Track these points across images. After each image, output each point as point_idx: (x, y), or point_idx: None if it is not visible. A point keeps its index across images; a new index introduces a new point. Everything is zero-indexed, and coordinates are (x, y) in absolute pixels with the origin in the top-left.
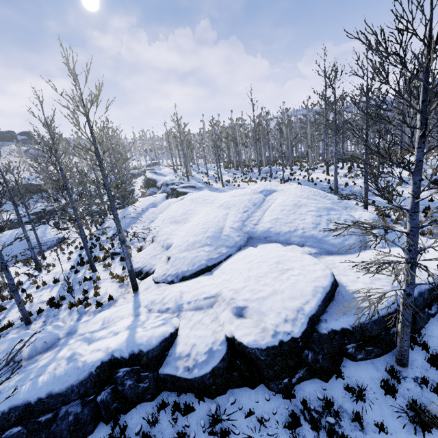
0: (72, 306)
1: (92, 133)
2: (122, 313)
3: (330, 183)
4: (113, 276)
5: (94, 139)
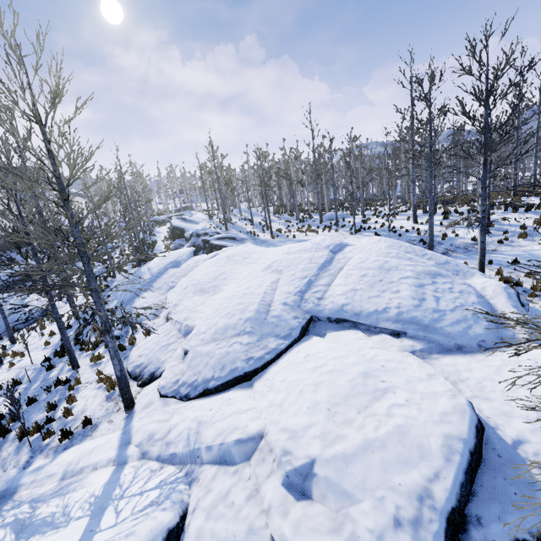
0: (24, 435)
1: (49, 152)
2: (99, 456)
3: (421, 233)
4: (101, 378)
5: (54, 161)
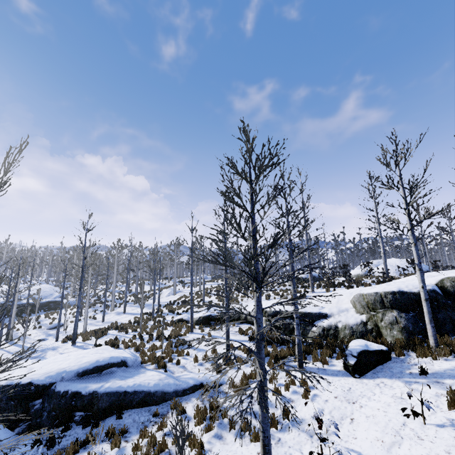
0: None
1: None
2: None
3: None
4: None
5: None
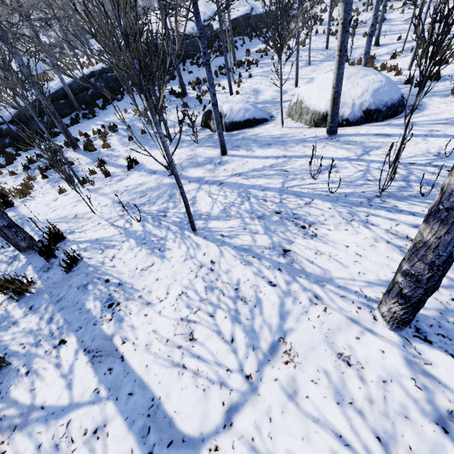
0: None
1: None
2: None
3: None
4: None
5: None
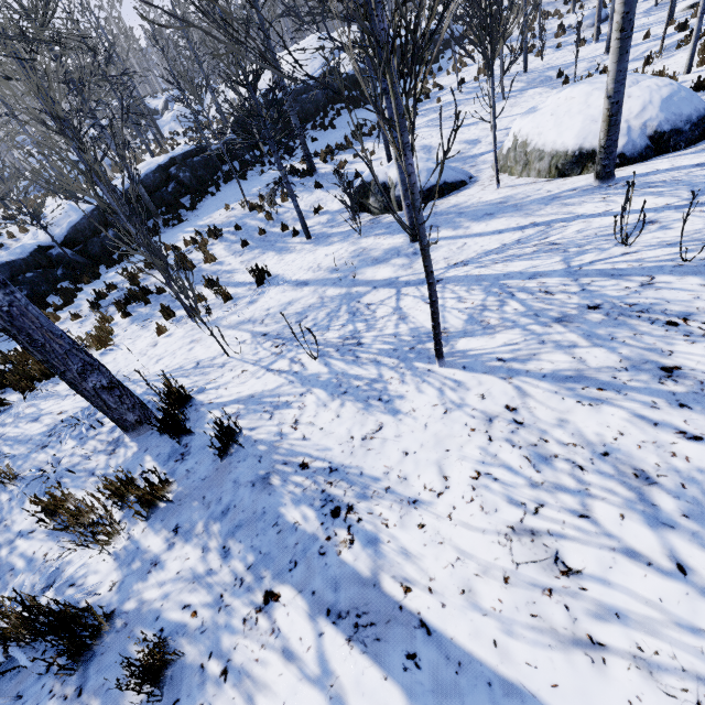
0: None
1: None
2: None
3: None
4: None
5: None
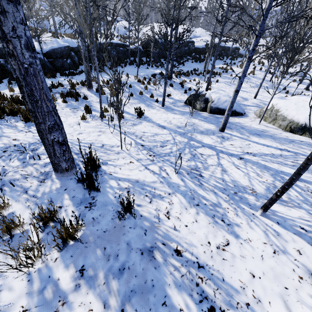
0: None
1: None
2: None
3: None
4: None
5: None
